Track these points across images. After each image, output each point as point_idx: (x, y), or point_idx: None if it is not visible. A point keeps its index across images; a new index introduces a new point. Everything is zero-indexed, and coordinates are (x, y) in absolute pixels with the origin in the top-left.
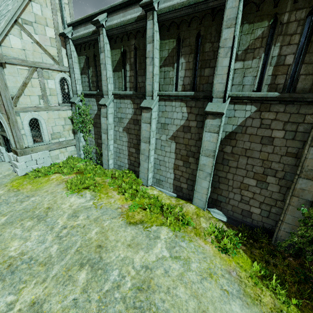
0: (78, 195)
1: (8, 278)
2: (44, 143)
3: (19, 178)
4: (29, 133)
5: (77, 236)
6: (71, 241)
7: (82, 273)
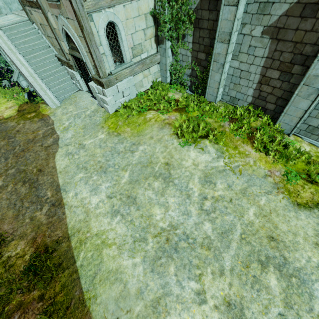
0: (196, 148)
1: (174, 256)
2: (127, 65)
3: (110, 116)
4: (108, 51)
5: (230, 216)
6: (225, 222)
7: (270, 277)
